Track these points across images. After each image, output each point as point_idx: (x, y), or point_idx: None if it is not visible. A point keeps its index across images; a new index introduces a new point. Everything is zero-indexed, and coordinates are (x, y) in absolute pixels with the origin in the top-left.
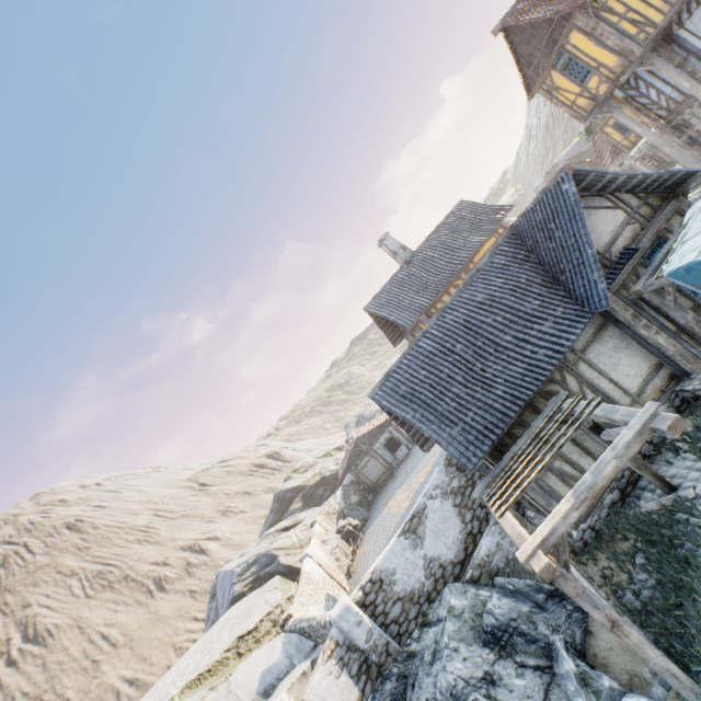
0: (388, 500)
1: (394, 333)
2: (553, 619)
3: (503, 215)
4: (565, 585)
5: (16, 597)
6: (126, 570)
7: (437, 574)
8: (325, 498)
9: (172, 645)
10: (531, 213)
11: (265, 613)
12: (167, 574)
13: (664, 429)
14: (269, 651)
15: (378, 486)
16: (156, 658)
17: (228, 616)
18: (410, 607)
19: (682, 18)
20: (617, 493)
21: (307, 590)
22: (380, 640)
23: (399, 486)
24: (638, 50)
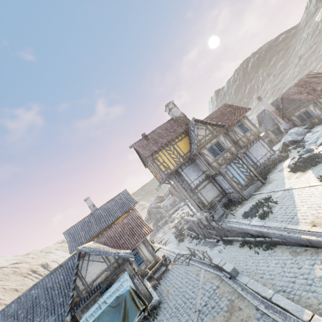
0: None
1: None
2: None
3: (133, 205)
4: None
5: None
6: None
7: None
8: None
9: None
10: None
11: None
12: None
13: None
14: None
15: None
16: None
17: None
18: None
19: (182, 168)
20: None
21: None
22: None
23: None
24: (164, 176)
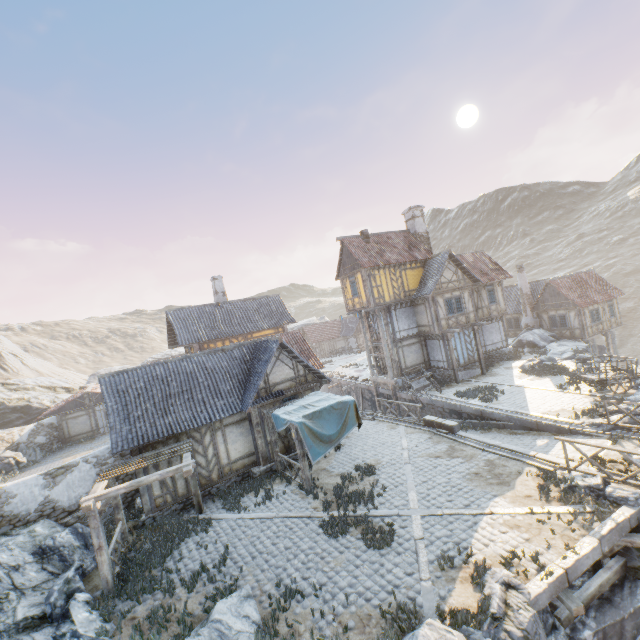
0: (70, 455)
1: (176, 339)
2: (88, 554)
3: (288, 322)
4: (93, 521)
5: None
6: None
7: (46, 512)
8: (13, 425)
9: None
10: (263, 343)
11: None
12: None
13: (183, 471)
14: None
15: (72, 440)
16: None
17: None
18: (6, 525)
19: (397, 306)
20: (182, 505)
21: None
22: None
23: (88, 449)
24: (372, 305)
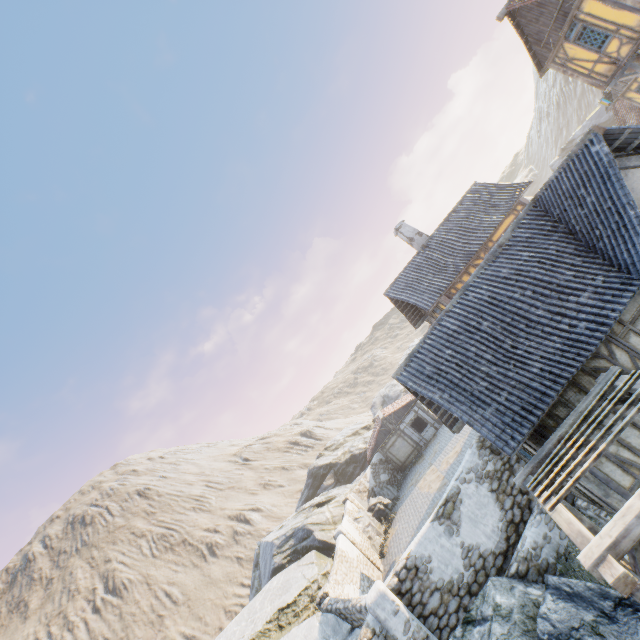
0: (417, 479)
1: (415, 315)
2: (627, 633)
3: (520, 192)
4: None
5: (100, 552)
6: (184, 534)
7: (477, 565)
8: (356, 476)
9: (223, 608)
10: (556, 181)
11: (303, 588)
12: (217, 540)
13: None
14: (307, 629)
15: (406, 466)
16: (209, 619)
17: (269, 586)
18: (449, 599)
19: None
20: None
21: (341, 569)
22: (419, 632)
23: (428, 466)
24: None
